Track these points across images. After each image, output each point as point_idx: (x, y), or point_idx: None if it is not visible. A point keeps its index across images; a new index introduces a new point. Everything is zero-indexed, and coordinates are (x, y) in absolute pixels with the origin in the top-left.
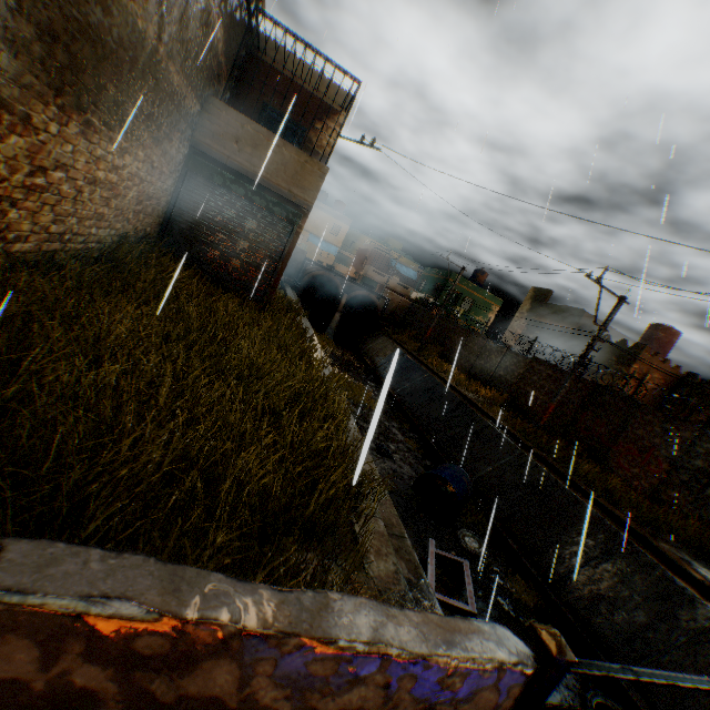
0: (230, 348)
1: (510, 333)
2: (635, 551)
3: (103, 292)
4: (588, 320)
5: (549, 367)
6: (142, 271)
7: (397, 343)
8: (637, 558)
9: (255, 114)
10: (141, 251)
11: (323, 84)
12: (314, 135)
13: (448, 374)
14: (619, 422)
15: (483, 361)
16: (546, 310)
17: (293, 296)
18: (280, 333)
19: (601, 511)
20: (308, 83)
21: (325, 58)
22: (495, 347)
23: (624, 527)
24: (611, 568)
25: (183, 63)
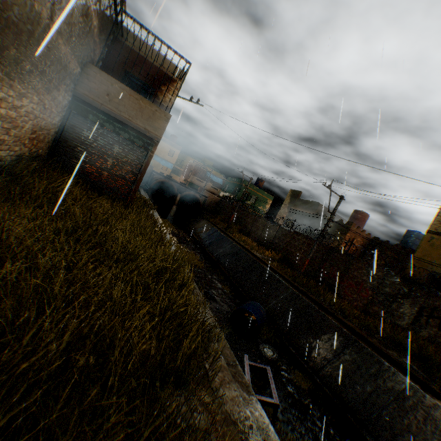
0: (108, 239)
1: (279, 216)
2: (361, 346)
3: (4, 199)
4: (322, 208)
5: (304, 237)
6: (36, 181)
7: (213, 224)
8: (362, 350)
9: (120, 77)
10: (35, 166)
11: (165, 62)
12: (160, 94)
13: (246, 243)
14: (344, 268)
15: (265, 234)
16: (299, 202)
17: (145, 195)
18: (141, 223)
19: (340, 323)
20: (156, 61)
21: (168, 46)
22: (272, 225)
23: (353, 332)
24: (349, 358)
25: (69, 38)
